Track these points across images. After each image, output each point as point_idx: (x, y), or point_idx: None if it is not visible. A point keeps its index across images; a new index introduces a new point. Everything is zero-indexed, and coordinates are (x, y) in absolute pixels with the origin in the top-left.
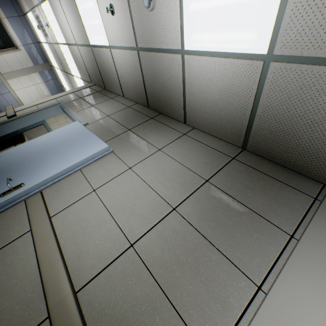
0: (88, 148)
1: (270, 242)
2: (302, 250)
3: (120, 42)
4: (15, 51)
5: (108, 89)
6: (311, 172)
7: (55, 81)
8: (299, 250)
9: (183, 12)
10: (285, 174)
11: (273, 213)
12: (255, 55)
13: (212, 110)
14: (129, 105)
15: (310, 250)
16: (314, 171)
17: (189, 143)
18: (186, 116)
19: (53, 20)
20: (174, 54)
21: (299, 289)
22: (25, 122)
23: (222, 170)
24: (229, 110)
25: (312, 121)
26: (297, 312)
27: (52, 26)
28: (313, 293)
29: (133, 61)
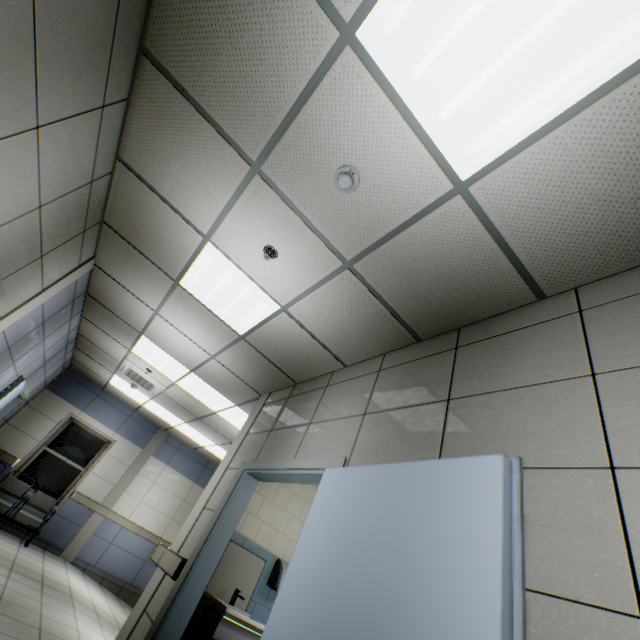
0: (459, 499)
1: None
2: None
3: (305, 283)
4: (108, 450)
5: (303, 380)
6: None
7: (181, 449)
8: None
9: (428, 135)
10: None
11: None
12: None
13: (609, 217)
14: (376, 368)
15: None
16: None
17: (632, 312)
18: (537, 283)
19: (157, 355)
20: (441, 206)
21: None
22: (209, 560)
23: None
24: None
25: None
26: None
27: (157, 365)
28: None
29: (346, 291)
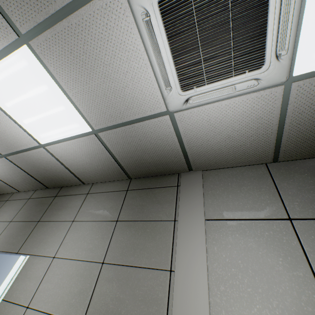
0: (0, 273)
1: (166, 234)
2: (181, 225)
3: None
4: None
5: None
6: (168, 171)
7: None
8: (180, 227)
9: (22, 126)
10: (159, 181)
11: (162, 213)
12: (87, 132)
13: (93, 168)
14: (29, 197)
15: (184, 222)
16: (169, 170)
17: (94, 199)
18: (81, 179)
19: None
20: (37, 149)
21: (187, 251)
22: None
23: (124, 205)
24: (102, 163)
25: (143, 150)
26: (190, 267)
27: None
28: (193, 247)
29: (7, 165)
